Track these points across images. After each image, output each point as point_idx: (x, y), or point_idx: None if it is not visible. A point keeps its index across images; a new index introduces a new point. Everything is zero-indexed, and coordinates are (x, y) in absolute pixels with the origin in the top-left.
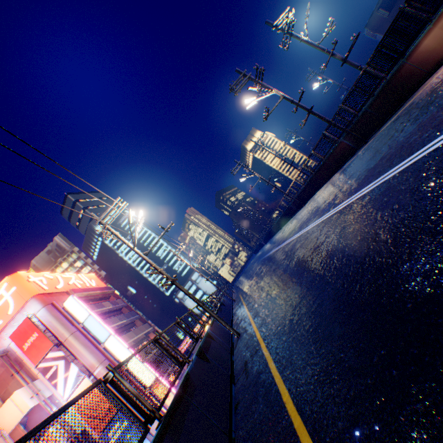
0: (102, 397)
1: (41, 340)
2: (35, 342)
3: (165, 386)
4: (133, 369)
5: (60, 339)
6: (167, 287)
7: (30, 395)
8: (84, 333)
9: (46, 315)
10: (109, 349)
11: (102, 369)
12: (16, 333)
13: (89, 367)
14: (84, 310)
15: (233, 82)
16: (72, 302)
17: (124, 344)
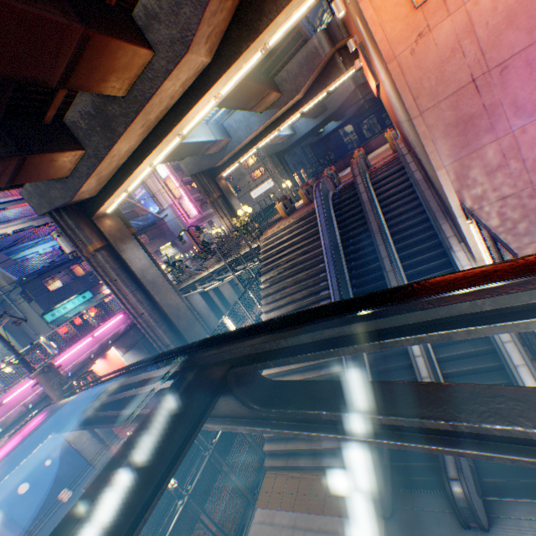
0: None
1: None
2: None
3: (173, 183)
4: None
5: None
6: None
7: None
8: None
9: None
10: None
11: None
12: None
13: None
14: None
15: None
16: None
17: None
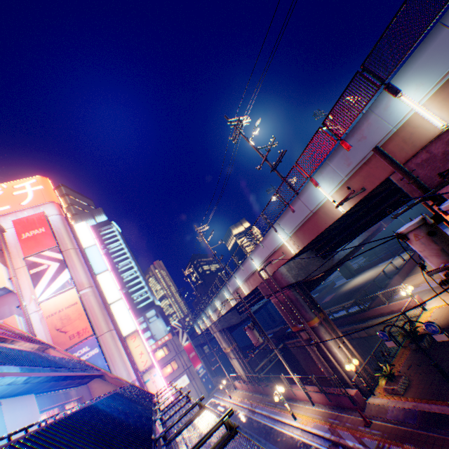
0: (82, 314)
1: (45, 237)
2: (37, 236)
3: (142, 341)
4: (116, 311)
5: (61, 247)
6: (274, 164)
7: (8, 277)
8: (84, 255)
9: (58, 221)
10: (100, 282)
11: (90, 292)
12: (21, 220)
13: (78, 284)
14: (92, 238)
15: (316, 112)
16: (83, 227)
17: (117, 284)
